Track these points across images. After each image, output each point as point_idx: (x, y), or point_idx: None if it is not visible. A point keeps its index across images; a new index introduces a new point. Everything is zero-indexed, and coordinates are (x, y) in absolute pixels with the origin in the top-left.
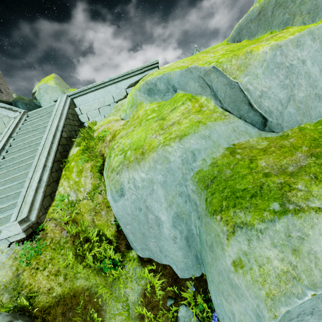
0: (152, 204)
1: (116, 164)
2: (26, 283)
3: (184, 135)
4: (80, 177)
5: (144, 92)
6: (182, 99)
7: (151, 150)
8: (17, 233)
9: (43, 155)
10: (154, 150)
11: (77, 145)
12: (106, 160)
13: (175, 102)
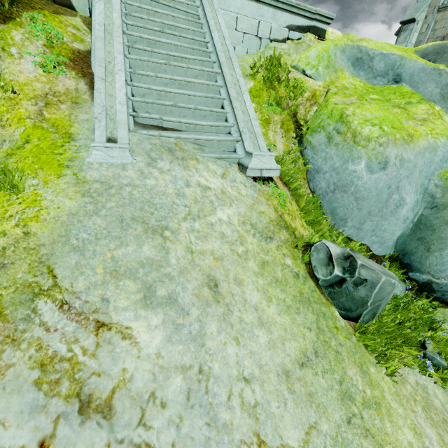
0: (404, 185)
1: (373, 134)
2: (293, 226)
3: (447, 136)
4: (267, 130)
5: (350, 58)
6: (415, 97)
7: (419, 136)
8: (274, 168)
9: (236, 71)
10: (424, 138)
11: (268, 82)
12: (329, 123)
13: (405, 96)
